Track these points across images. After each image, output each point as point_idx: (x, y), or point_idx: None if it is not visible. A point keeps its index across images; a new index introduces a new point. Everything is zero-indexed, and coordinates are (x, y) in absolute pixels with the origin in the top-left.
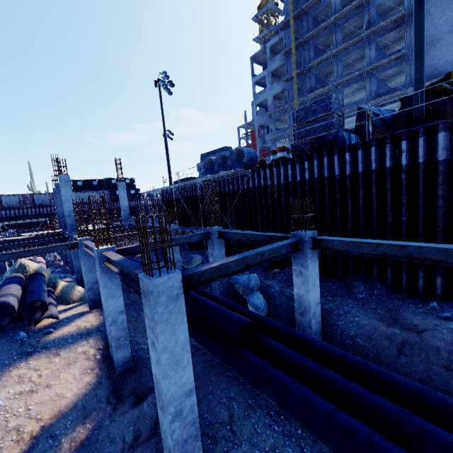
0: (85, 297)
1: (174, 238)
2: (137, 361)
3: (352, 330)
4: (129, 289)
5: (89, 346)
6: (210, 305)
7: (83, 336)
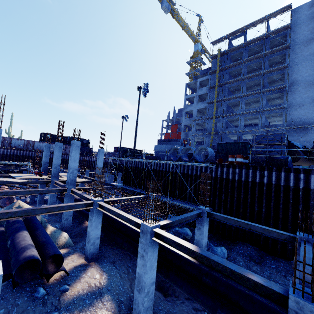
0: (69, 243)
1: (186, 216)
2: None
3: None
4: (110, 241)
5: (106, 309)
6: (238, 288)
7: (97, 296)
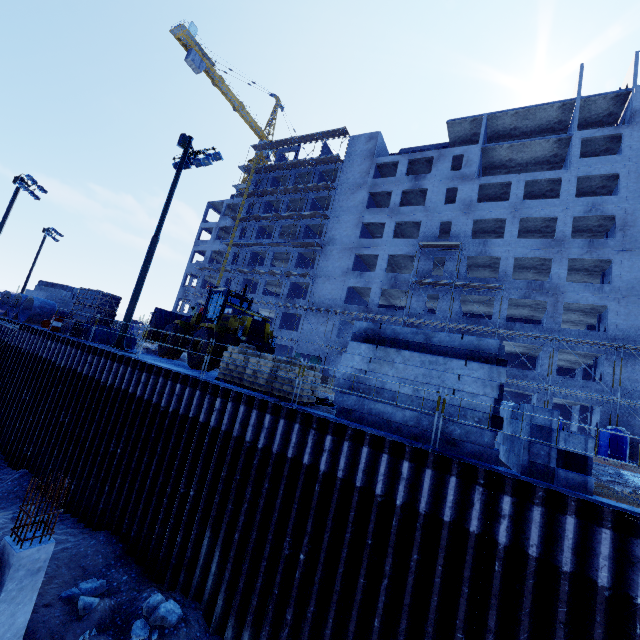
0: None
1: None
2: None
3: None
4: None
5: None
6: None
7: None
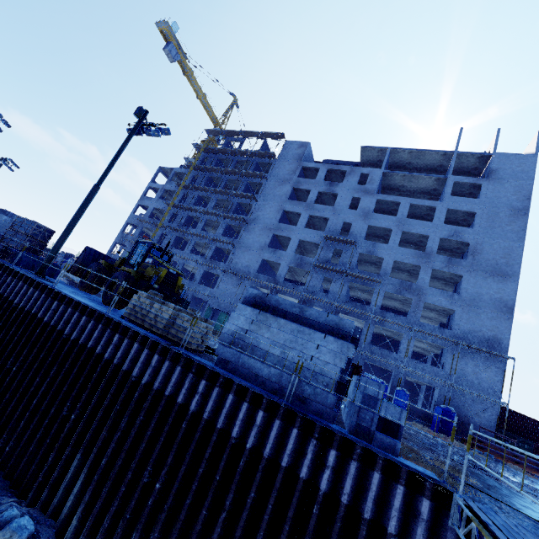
0: None
1: None
2: None
3: None
4: None
5: None
6: None
7: None
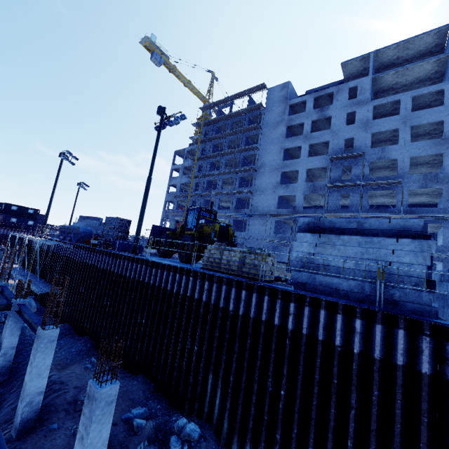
0: None
1: None
2: None
3: None
4: None
5: None
6: None
7: None
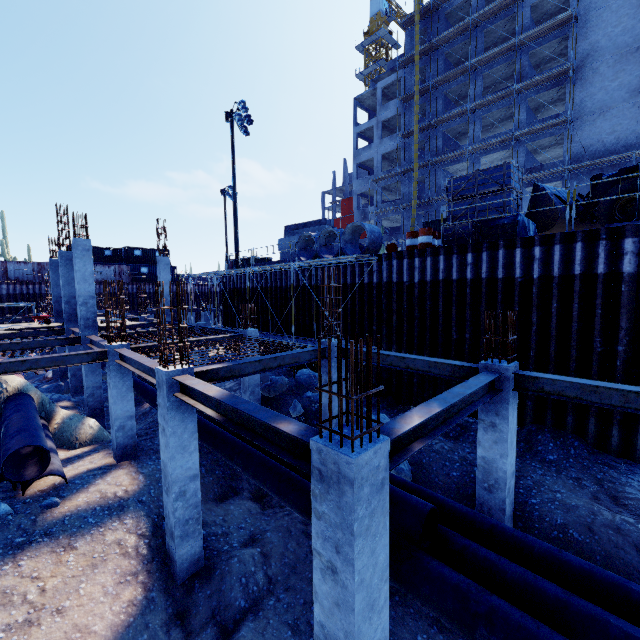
0: (101, 437)
1: (278, 355)
2: (211, 558)
3: (558, 515)
4: None
5: (125, 530)
6: None
7: (114, 512)
